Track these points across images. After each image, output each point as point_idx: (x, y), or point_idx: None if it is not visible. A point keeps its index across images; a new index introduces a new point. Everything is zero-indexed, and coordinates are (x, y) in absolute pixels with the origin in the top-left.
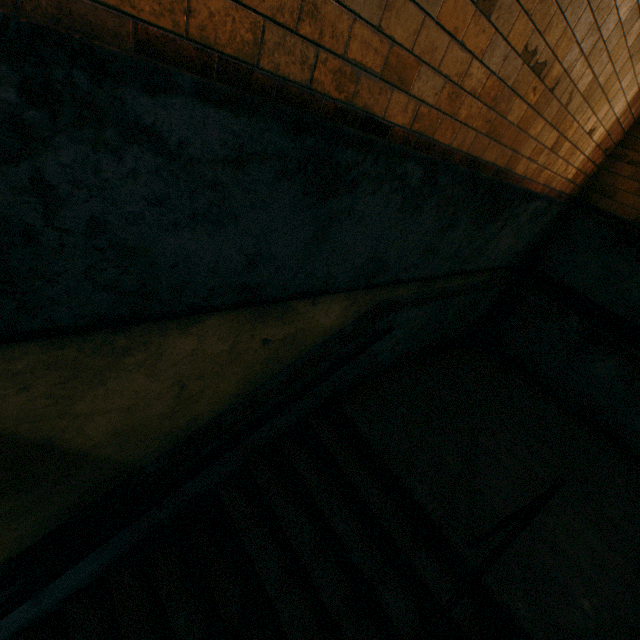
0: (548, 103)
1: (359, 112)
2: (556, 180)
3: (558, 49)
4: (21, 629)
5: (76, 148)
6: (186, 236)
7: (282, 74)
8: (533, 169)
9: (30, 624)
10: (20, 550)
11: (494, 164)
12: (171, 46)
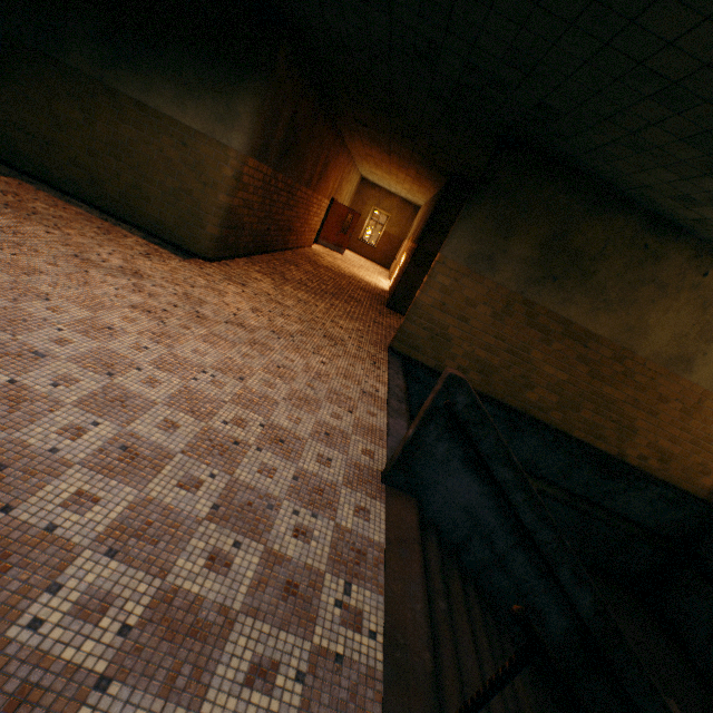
0: (635, 436)
1: (529, 415)
2: (685, 484)
3: (627, 419)
4: None
5: None
6: None
7: (508, 404)
8: (646, 466)
9: None
10: None
11: (605, 451)
12: (488, 396)
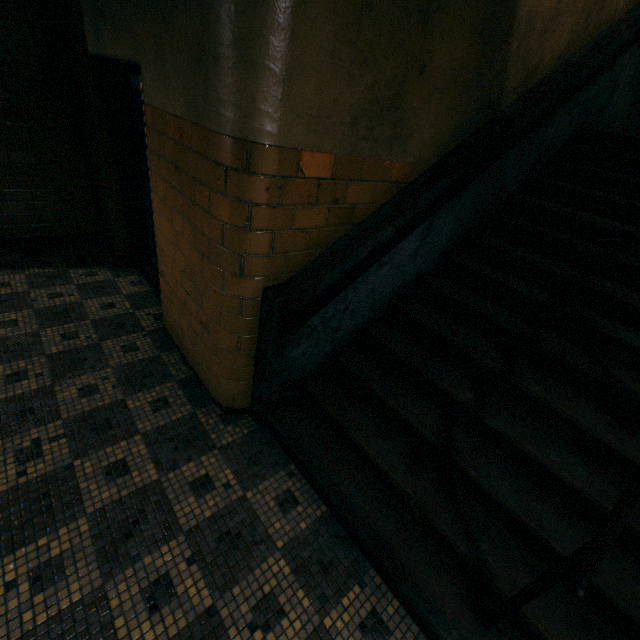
0: None
1: None
2: None
3: None
4: (391, 296)
5: None
6: None
7: None
8: None
9: (395, 295)
10: (432, 163)
11: None
12: None
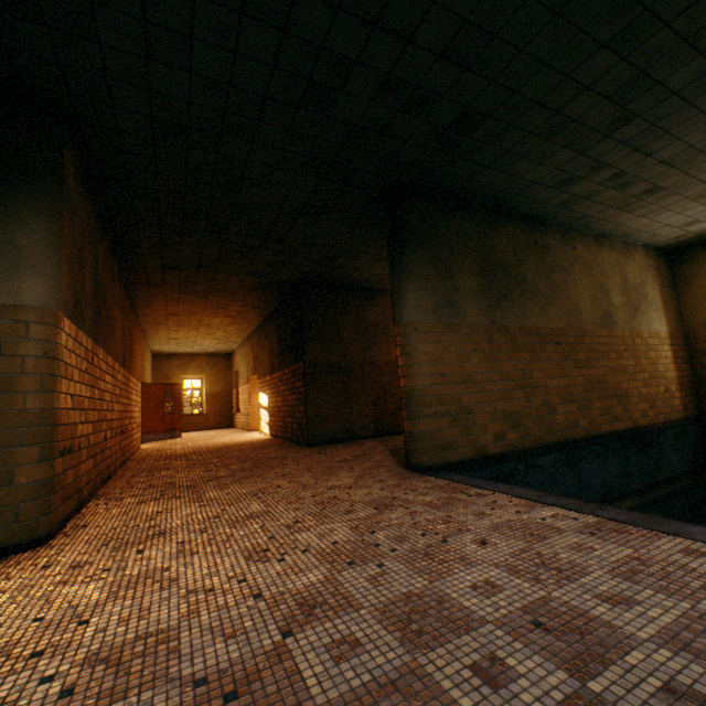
0: (629, 399)
1: (569, 439)
2: (671, 415)
3: (616, 387)
4: None
5: (530, 473)
6: (549, 489)
7: (551, 441)
8: (649, 419)
9: None
10: None
11: (626, 428)
12: (534, 448)
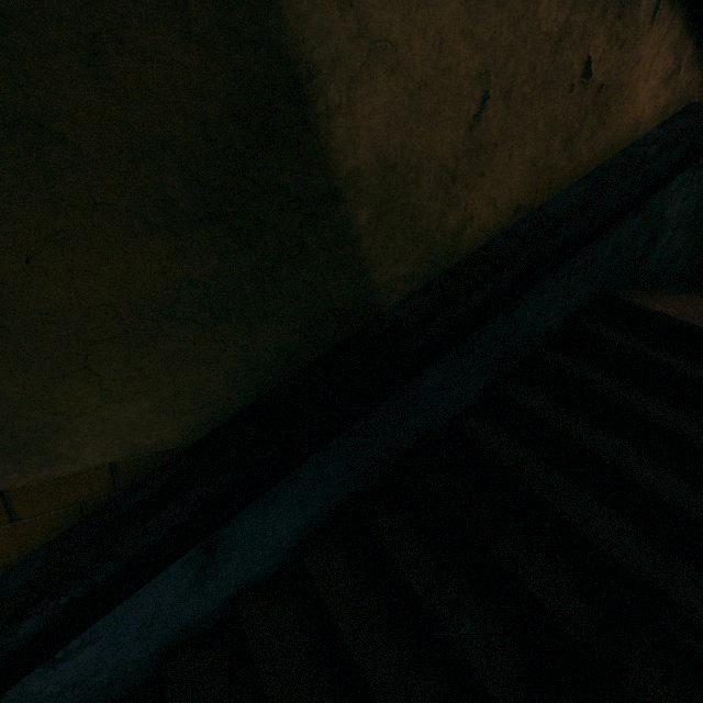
0: None
1: None
2: None
3: None
4: (165, 649)
5: None
6: None
7: None
8: None
9: (178, 642)
10: (194, 437)
11: None
12: None
